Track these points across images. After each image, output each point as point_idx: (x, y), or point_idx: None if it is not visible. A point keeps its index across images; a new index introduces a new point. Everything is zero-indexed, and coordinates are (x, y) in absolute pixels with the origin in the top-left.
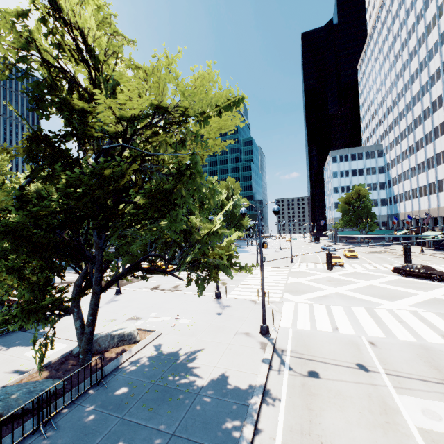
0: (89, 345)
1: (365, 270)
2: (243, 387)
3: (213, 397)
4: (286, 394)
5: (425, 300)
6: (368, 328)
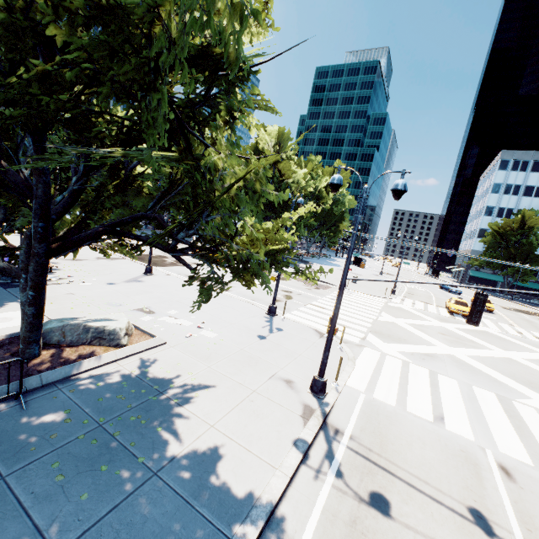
0: (34, 333)
1: (503, 334)
2: (239, 488)
3: (176, 490)
4: (313, 532)
5: None
6: (501, 436)
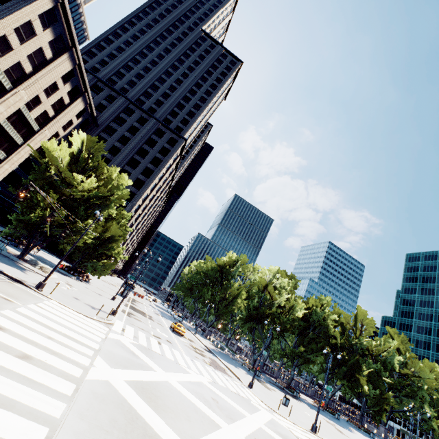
0: (24, 250)
1: None
2: None
3: None
4: None
5: (143, 419)
6: (38, 315)
